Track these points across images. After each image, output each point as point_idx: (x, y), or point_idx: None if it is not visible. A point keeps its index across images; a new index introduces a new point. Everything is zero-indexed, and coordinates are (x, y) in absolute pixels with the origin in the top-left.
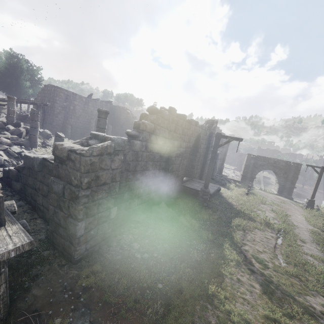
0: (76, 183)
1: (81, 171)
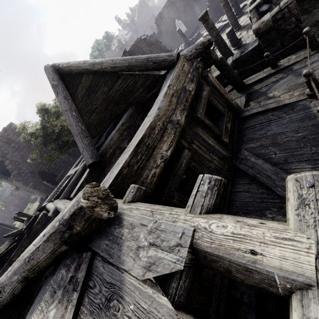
0: (293, 26)
1: (295, 14)
